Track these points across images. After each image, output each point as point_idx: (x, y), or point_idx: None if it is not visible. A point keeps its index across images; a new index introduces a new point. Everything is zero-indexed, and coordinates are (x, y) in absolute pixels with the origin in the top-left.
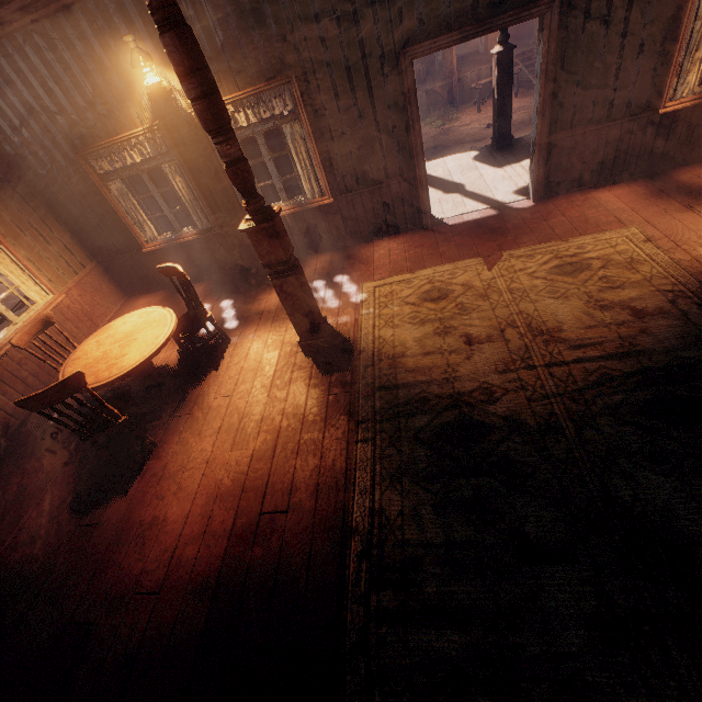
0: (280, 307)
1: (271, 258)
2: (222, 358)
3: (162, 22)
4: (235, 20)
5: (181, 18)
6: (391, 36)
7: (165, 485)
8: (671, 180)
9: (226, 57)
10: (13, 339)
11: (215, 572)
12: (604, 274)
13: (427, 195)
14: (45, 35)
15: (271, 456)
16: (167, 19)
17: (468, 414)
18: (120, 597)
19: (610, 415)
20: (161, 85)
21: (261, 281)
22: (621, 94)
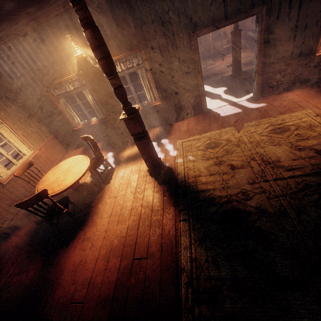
0: (137, 153)
1: (135, 131)
2: (111, 178)
3: (85, 25)
4: (115, 25)
5: (93, 23)
6: (186, 28)
7: (85, 243)
8: None
9: (111, 41)
10: (15, 173)
11: (111, 291)
12: (297, 133)
13: (205, 98)
14: (32, 36)
15: (137, 228)
16: (87, 23)
17: (236, 205)
18: (63, 304)
19: (313, 206)
20: (82, 55)
21: (128, 141)
22: (297, 48)
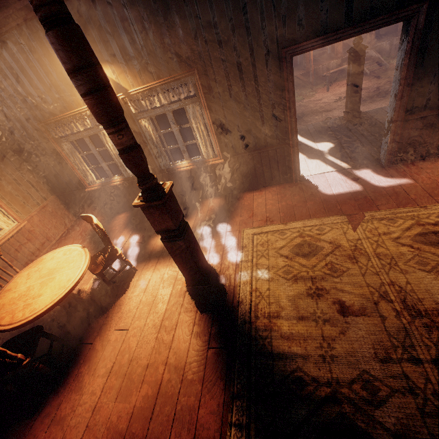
0: None
1: (162, 226)
2: (127, 287)
3: (45, 19)
4: (151, 28)
5: (66, 15)
6: (275, 38)
7: (53, 431)
8: None
9: (145, 56)
10: None
11: None
12: None
13: (297, 159)
14: (15, 42)
15: (148, 420)
16: (49, 16)
17: (351, 416)
18: None
19: None
20: None
21: None
22: None
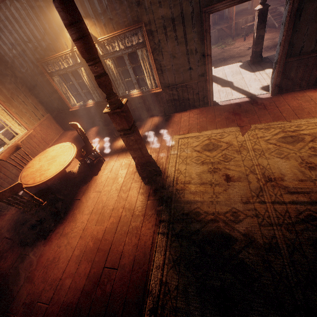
0: None
1: (121, 127)
2: (99, 169)
3: None
4: None
5: None
6: (198, 0)
7: (62, 239)
8: None
9: (108, 13)
10: None
11: (76, 299)
12: (313, 146)
13: (211, 89)
14: (19, 1)
15: (114, 233)
16: None
17: (222, 227)
18: (30, 303)
19: (312, 245)
20: None
21: None
22: None
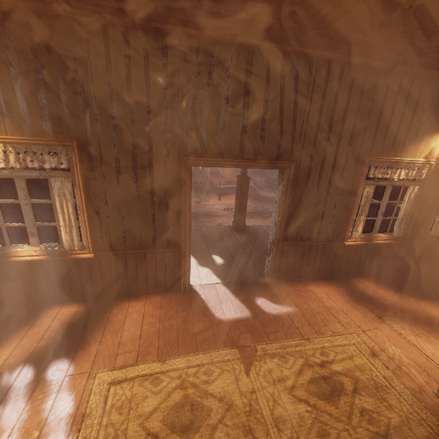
0: None
1: None
2: None
3: None
4: (21, 77)
5: None
6: (177, 145)
7: None
8: (354, 287)
9: None
10: None
11: None
12: (362, 405)
13: (188, 266)
14: None
15: None
16: None
17: None
18: None
19: None
20: None
21: None
22: (324, 227)
